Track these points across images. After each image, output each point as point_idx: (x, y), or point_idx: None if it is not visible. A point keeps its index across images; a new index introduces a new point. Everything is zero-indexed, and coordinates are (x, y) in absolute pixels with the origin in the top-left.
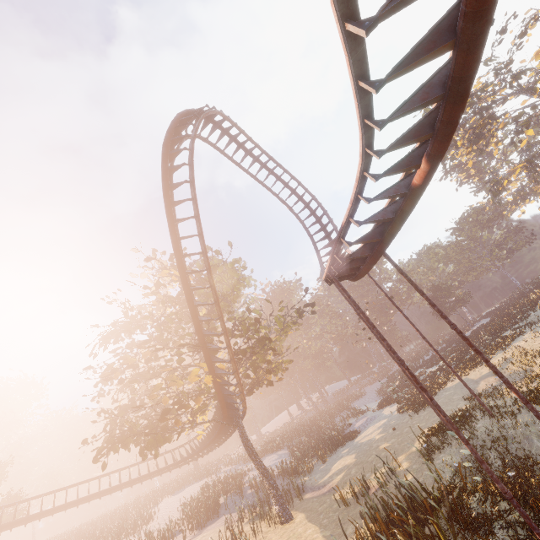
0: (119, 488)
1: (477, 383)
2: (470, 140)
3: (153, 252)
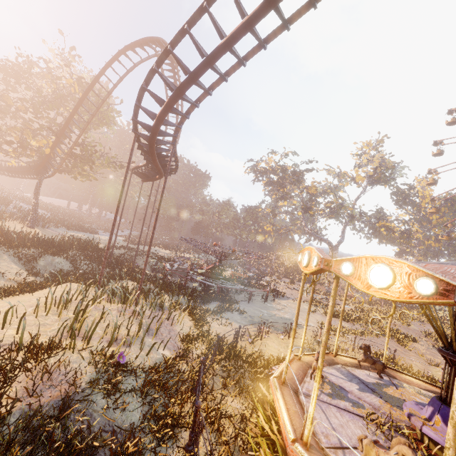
0: None
1: (159, 252)
2: (267, 182)
3: (72, 48)
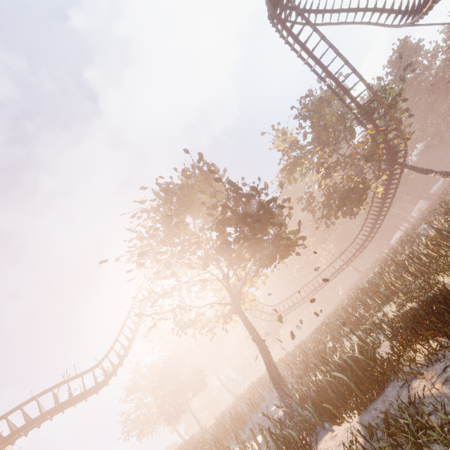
0: (332, 278)
1: None
2: None
3: (272, 128)
